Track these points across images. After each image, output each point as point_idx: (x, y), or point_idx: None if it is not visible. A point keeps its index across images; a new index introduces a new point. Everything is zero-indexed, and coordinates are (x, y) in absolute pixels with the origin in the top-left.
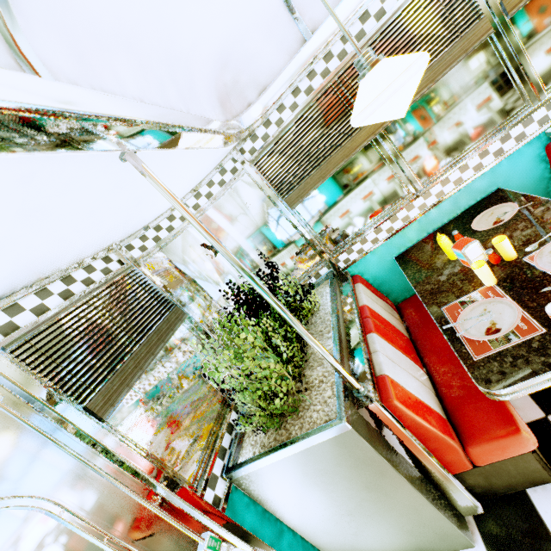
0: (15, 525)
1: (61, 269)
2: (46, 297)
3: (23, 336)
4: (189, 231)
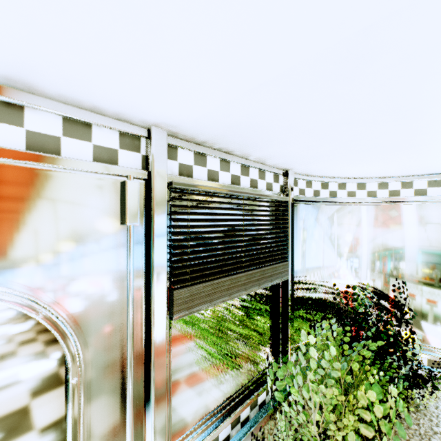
0: (42, 350)
1: (248, 157)
2: (223, 169)
3: (190, 186)
4: (344, 208)
